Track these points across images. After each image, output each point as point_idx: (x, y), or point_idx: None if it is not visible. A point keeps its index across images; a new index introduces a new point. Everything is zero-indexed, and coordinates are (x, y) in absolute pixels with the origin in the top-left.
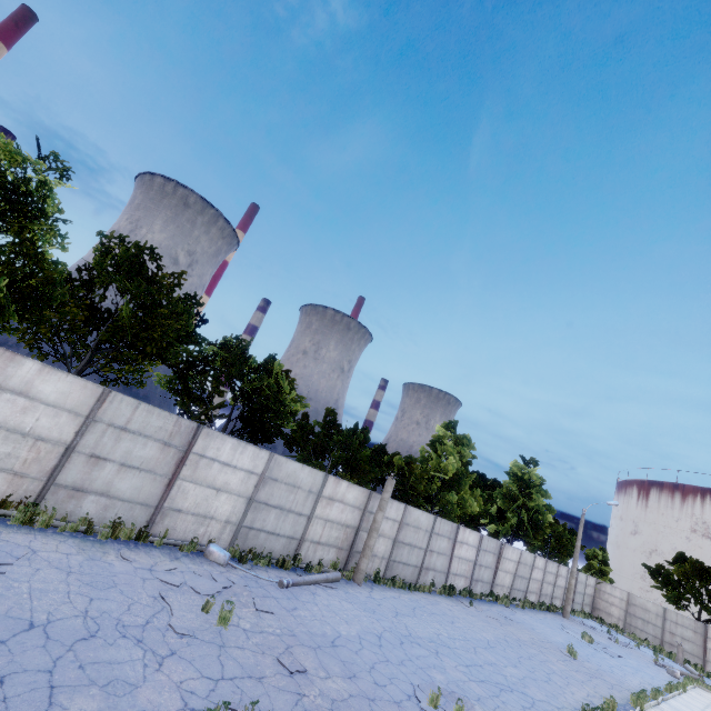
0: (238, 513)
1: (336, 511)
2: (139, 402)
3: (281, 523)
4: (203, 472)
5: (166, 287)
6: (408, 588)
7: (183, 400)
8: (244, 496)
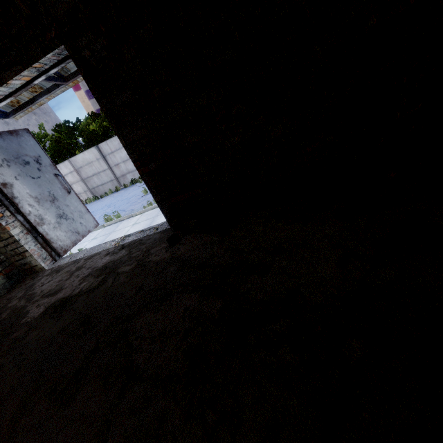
0: None
1: None
2: None
3: None
4: None
5: None
6: (96, 199)
7: None
8: None
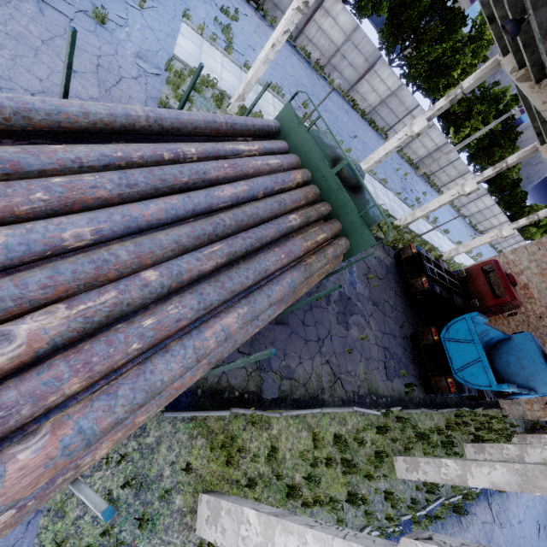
0: (474, 212)
1: (494, 221)
2: (481, 186)
3: (480, 218)
4: (477, 202)
5: (511, 139)
6: (491, 246)
7: (473, 154)
8: (479, 210)
